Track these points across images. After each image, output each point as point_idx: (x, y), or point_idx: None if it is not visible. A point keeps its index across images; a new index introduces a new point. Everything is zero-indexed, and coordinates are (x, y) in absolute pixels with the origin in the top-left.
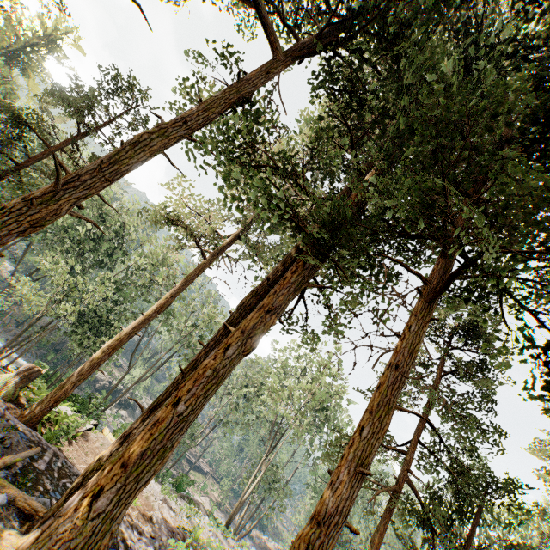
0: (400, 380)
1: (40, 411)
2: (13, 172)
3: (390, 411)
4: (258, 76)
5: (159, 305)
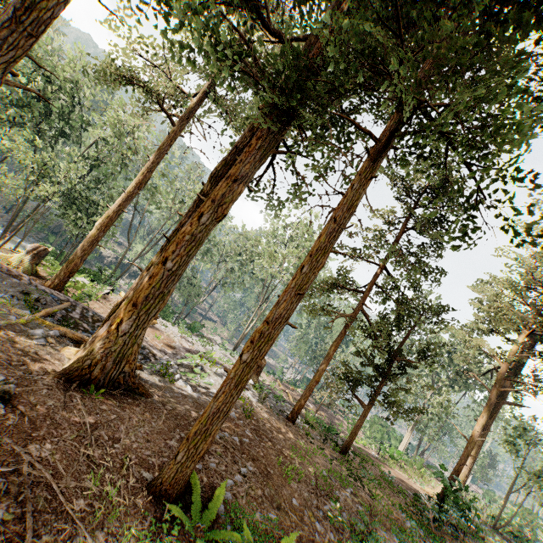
0: (338, 231)
1: (60, 281)
2: None
3: (326, 254)
4: None
5: (138, 182)
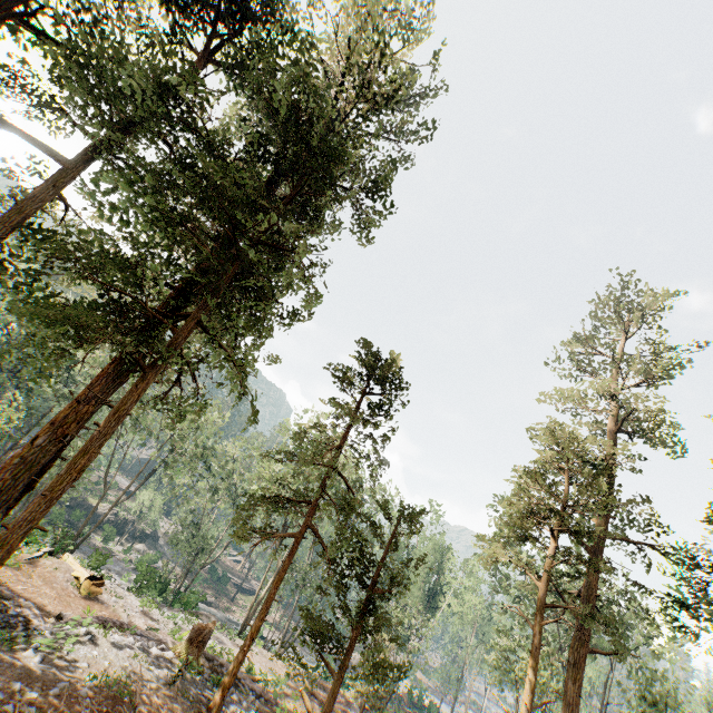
0: (102, 433)
1: None
2: None
3: (87, 455)
4: (45, 192)
5: None
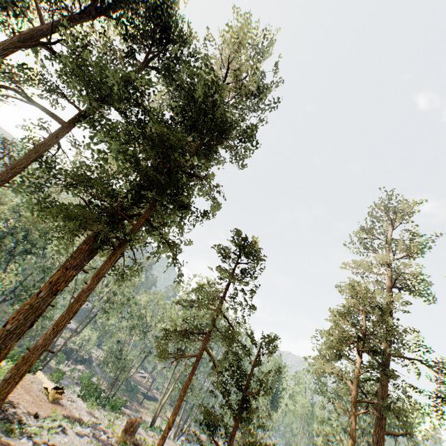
0: (88, 288)
1: None
2: None
3: (79, 302)
4: (51, 140)
5: None
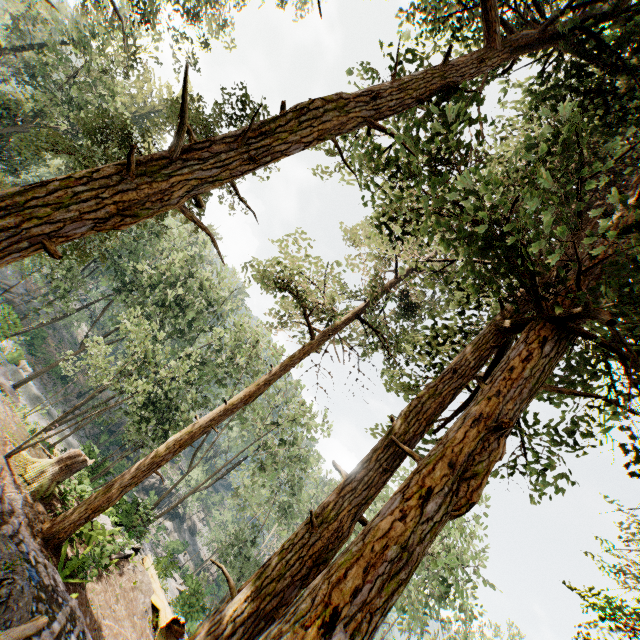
0: None
1: (72, 522)
2: None
3: None
4: (467, 61)
5: (247, 392)
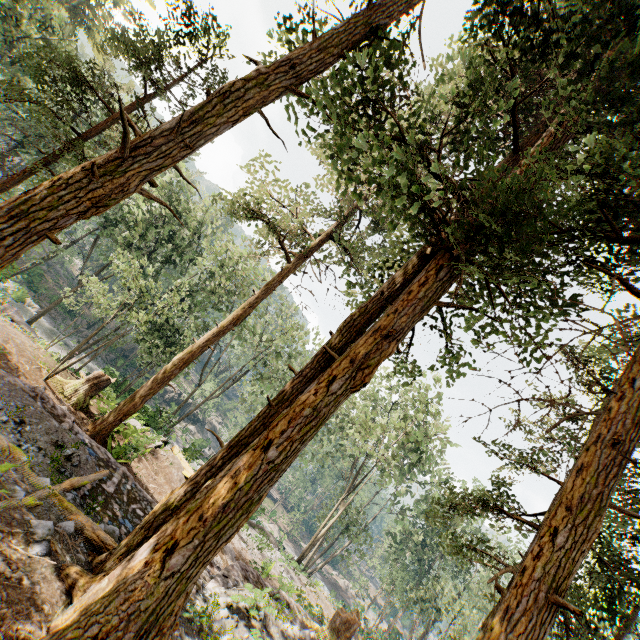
0: (619, 464)
1: (109, 423)
2: (75, 145)
3: (602, 510)
4: None
5: (236, 316)
